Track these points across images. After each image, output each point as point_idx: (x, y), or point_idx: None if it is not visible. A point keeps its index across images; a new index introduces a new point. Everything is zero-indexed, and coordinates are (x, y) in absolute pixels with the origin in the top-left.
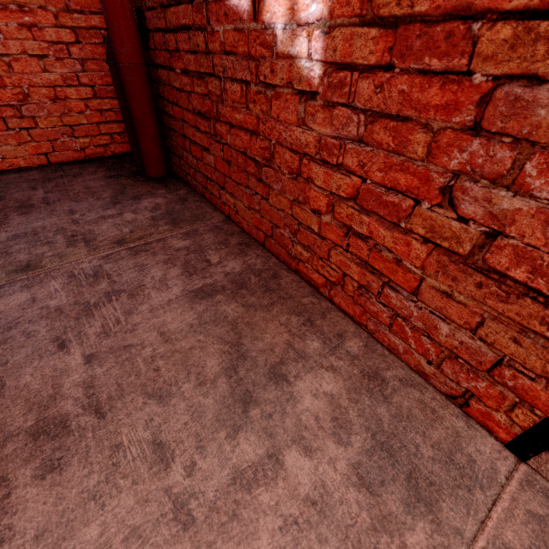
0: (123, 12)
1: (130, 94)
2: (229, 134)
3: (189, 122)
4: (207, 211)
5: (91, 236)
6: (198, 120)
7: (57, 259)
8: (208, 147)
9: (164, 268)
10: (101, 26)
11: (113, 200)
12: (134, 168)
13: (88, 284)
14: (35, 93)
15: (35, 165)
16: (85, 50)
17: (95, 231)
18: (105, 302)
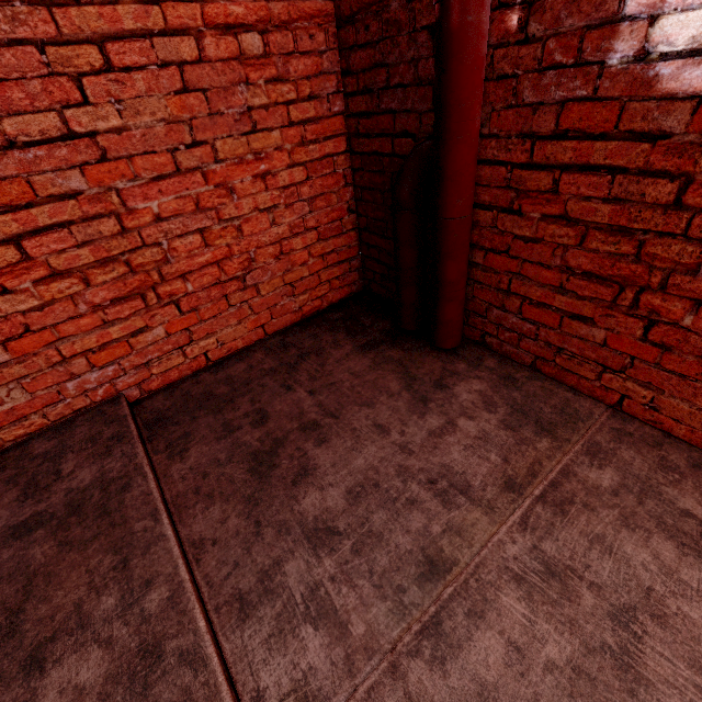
0: (473, 154)
1: (450, 254)
2: (691, 313)
3: (536, 278)
4: (567, 398)
5: (457, 478)
6: (574, 281)
7: (459, 540)
8: (589, 316)
9: (638, 540)
10: (333, 151)
11: (414, 394)
12: (379, 326)
13: (562, 596)
14: (260, 255)
15: (251, 342)
16: (314, 186)
17: (452, 466)
18: (633, 641)
